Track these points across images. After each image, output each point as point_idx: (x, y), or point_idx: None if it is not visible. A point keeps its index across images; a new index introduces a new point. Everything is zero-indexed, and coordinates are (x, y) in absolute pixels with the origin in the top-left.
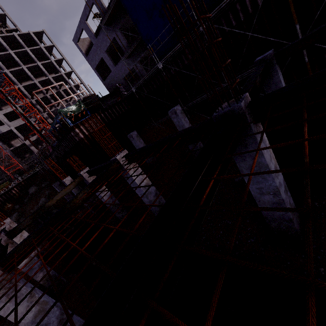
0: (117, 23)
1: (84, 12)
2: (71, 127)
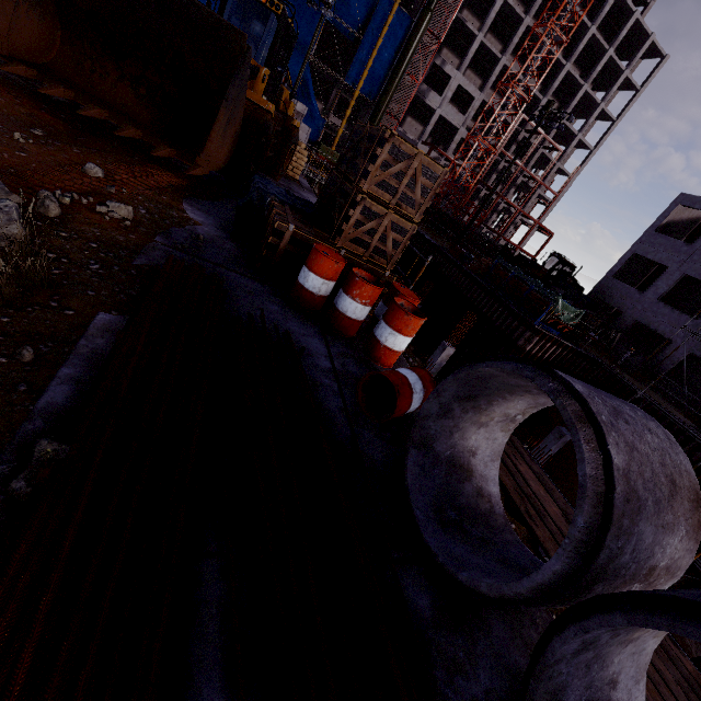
0: None
1: None
2: (539, 330)
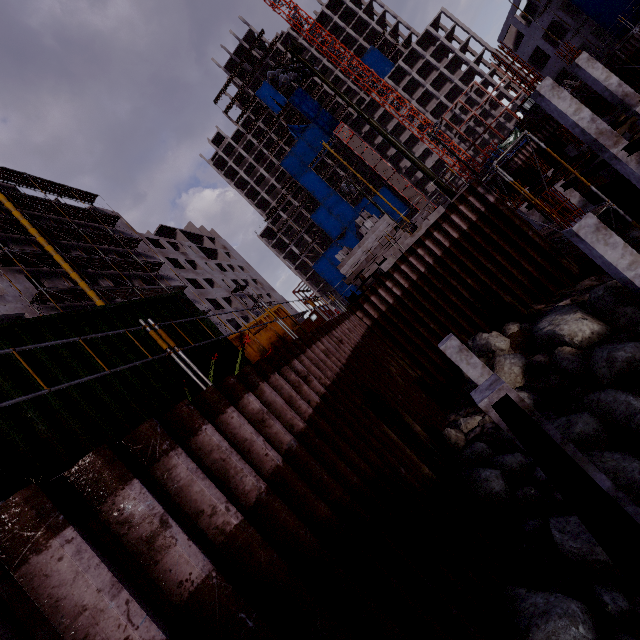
0: (556, 3)
1: (513, 8)
2: (510, 158)
